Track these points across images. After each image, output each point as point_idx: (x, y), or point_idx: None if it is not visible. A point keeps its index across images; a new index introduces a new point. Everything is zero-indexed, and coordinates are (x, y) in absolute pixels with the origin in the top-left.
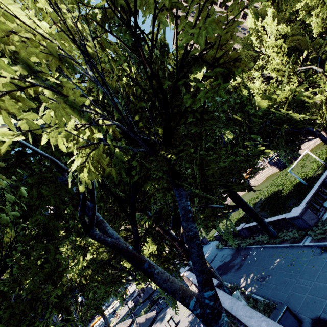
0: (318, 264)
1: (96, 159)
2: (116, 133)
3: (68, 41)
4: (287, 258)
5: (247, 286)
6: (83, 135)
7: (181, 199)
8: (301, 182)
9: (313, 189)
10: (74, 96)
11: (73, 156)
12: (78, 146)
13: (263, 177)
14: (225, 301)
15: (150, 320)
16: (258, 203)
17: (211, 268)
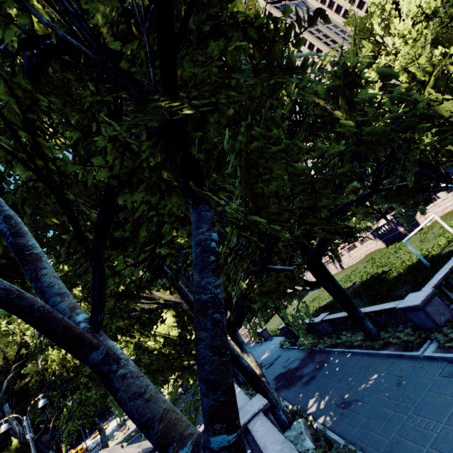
0: (451, 393)
1: None
2: None
3: None
4: (392, 375)
5: (318, 414)
6: None
7: (198, 226)
8: (419, 262)
9: (447, 266)
10: None
11: None
12: None
13: (361, 254)
14: (270, 444)
15: None
16: (351, 288)
17: (262, 376)
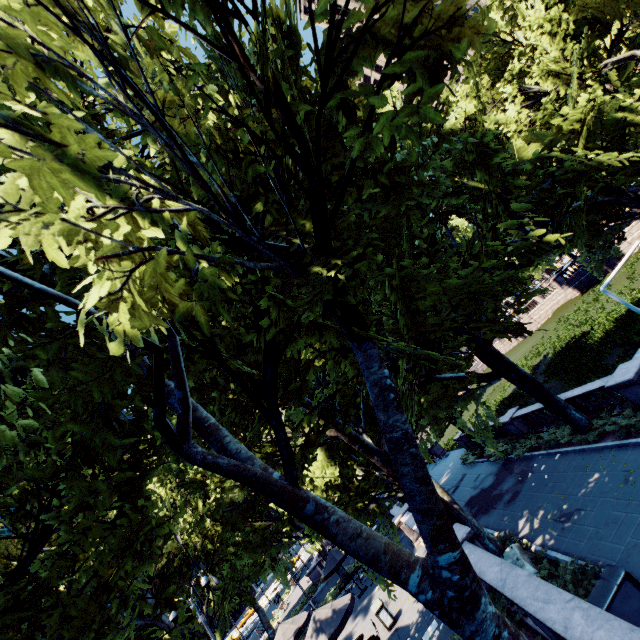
0: None
1: (152, 285)
2: (200, 229)
3: (57, 28)
4: (617, 471)
5: (533, 535)
6: (112, 232)
7: (368, 366)
8: (631, 311)
9: None
10: (83, 148)
11: (89, 278)
12: (100, 257)
13: (546, 312)
14: (487, 569)
15: (341, 613)
16: (542, 364)
17: (453, 503)
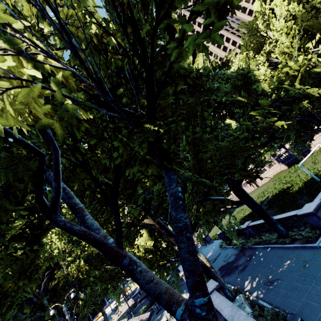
0: None
1: (23, 102)
2: (71, 82)
3: None
4: (300, 260)
5: (252, 290)
6: None
7: (170, 184)
8: (313, 178)
9: None
10: None
11: None
12: None
13: (270, 175)
14: (224, 308)
15: None
16: (265, 201)
17: (211, 268)
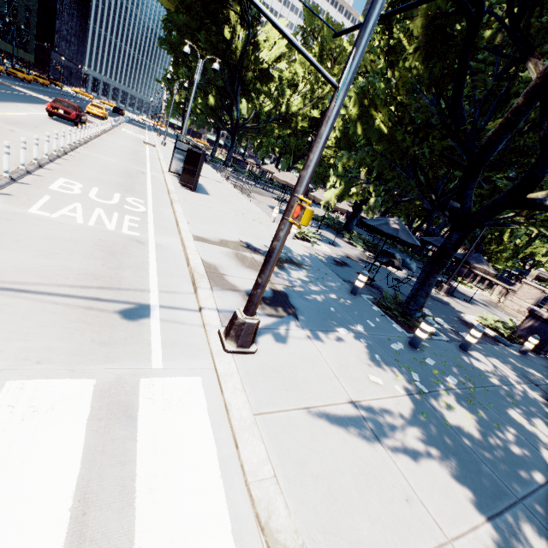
0: None
1: None
2: None
3: None
4: None
5: None
6: None
7: None
8: None
9: None
10: None
11: None
12: None
13: None
14: None
15: None
16: None
17: None
